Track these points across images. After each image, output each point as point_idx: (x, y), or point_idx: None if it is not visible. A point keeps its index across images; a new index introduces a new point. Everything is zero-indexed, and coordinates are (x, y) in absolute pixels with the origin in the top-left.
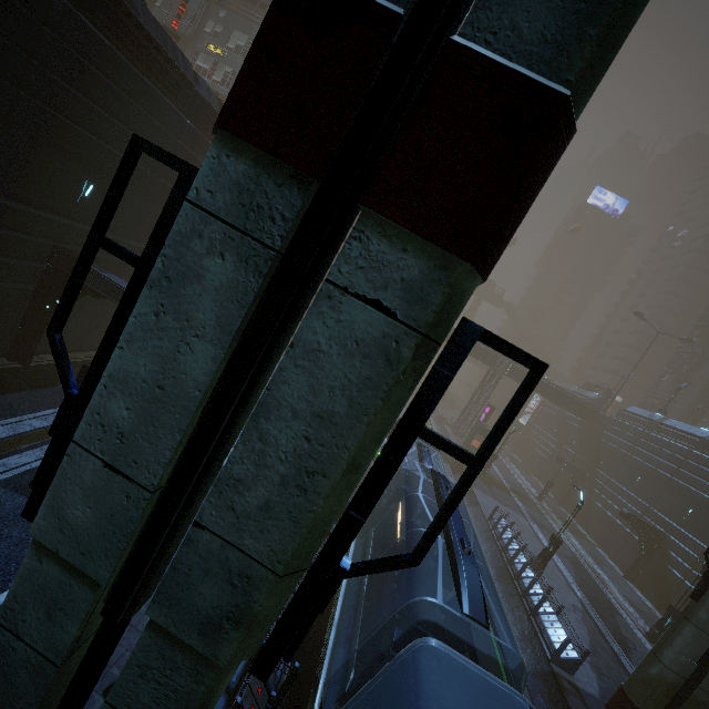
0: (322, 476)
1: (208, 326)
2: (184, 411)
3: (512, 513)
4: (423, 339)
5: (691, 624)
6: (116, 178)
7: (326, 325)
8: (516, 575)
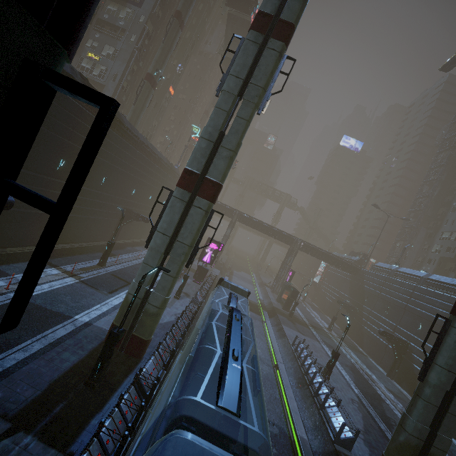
0: None
1: None
2: None
3: (310, 340)
4: None
5: (421, 399)
6: None
7: None
8: (310, 382)
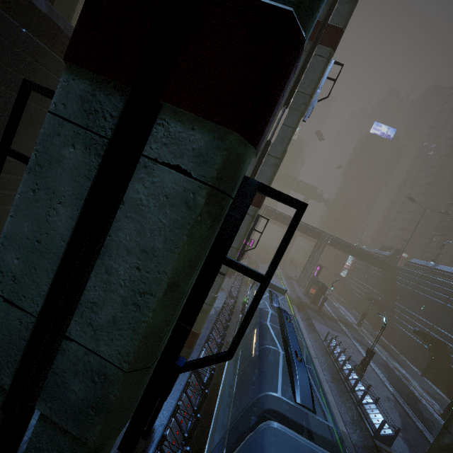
0: (150, 295)
1: (67, 195)
2: (54, 256)
3: (340, 336)
4: (211, 189)
5: None
6: (14, 108)
7: (144, 186)
8: (345, 378)
